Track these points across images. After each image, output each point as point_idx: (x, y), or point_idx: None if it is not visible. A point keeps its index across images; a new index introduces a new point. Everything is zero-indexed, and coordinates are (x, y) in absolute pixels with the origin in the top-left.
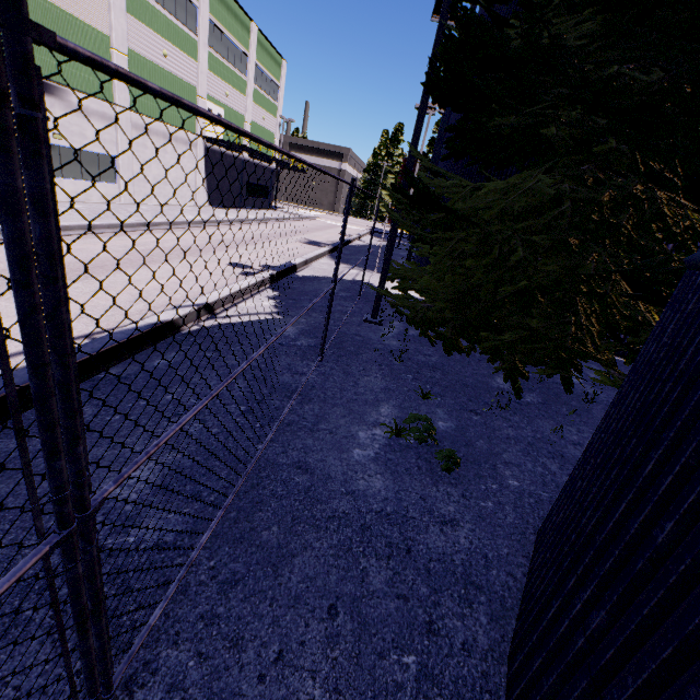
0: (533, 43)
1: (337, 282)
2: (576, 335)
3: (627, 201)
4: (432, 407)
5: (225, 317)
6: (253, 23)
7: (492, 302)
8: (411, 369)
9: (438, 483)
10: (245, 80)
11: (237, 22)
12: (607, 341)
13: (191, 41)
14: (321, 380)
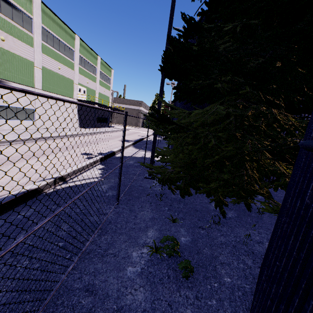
0: (203, 47)
1: (134, 158)
2: (248, 180)
3: (260, 114)
4: (178, 227)
5: (72, 182)
6: (98, 56)
7: (203, 167)
8: (167, 203)
9: (180, 289)
10: (95, 77)
11: (92, 56)
12: (264, 182)
13: (71, 63)
14: (115, 216)
